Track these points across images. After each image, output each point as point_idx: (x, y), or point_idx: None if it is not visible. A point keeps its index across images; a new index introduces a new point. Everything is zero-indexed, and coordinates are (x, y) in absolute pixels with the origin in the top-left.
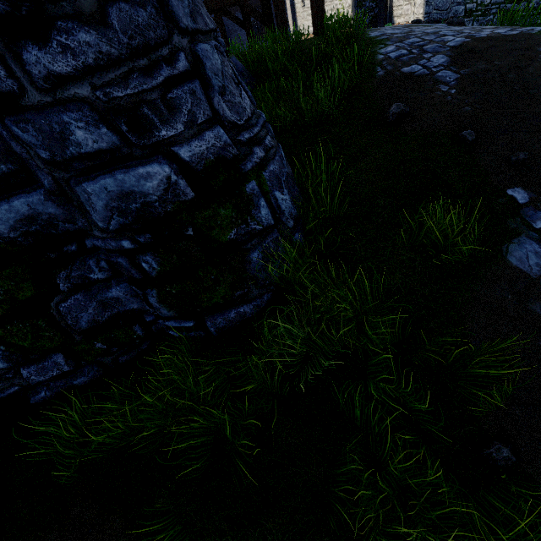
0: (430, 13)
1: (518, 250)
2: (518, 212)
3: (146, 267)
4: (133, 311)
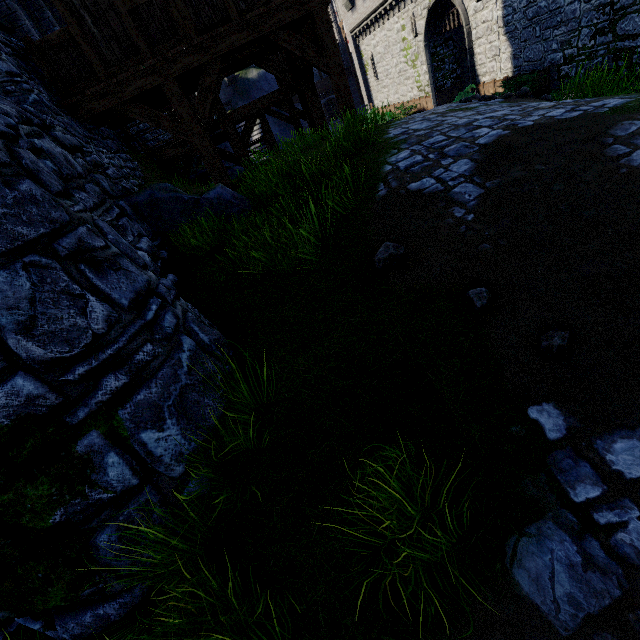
0: (520, 66)
1: (536, 555)
2: (544, 460)
3: None
4: None
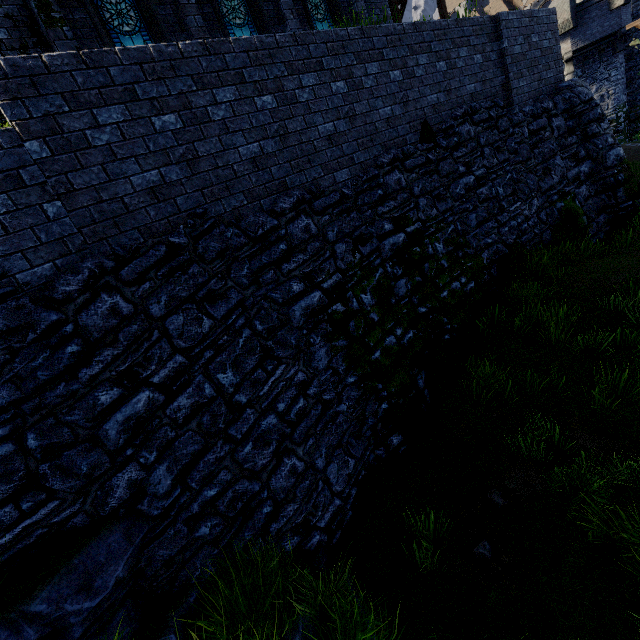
0: None
1: None
2: None
3: (620, 179)
4: (606, 207)
